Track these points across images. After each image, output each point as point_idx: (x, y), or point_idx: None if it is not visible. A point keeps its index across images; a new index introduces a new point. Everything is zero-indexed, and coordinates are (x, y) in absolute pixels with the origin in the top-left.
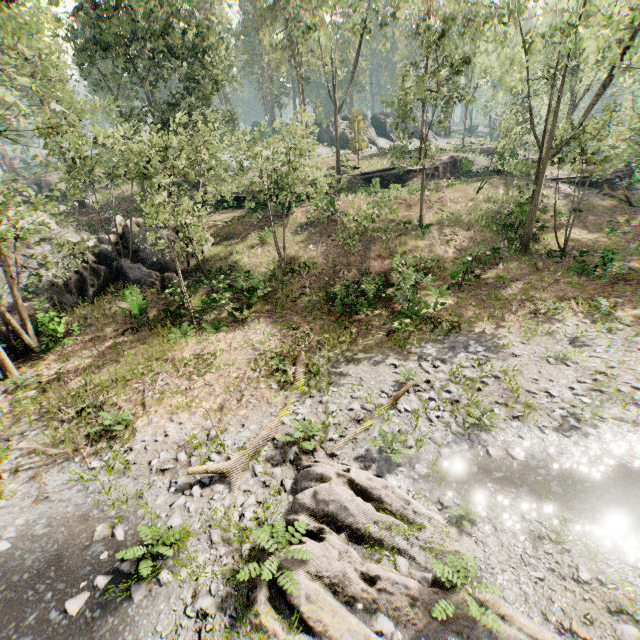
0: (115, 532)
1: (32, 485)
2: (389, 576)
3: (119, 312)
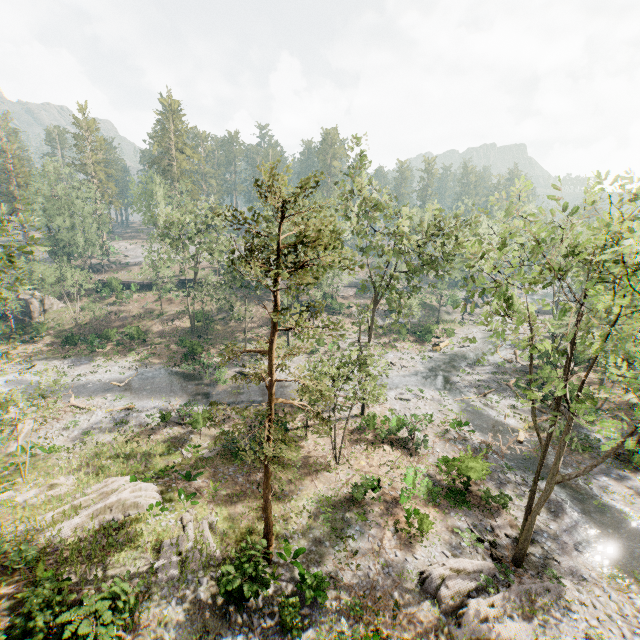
0: None
1: None
2: None
3: None
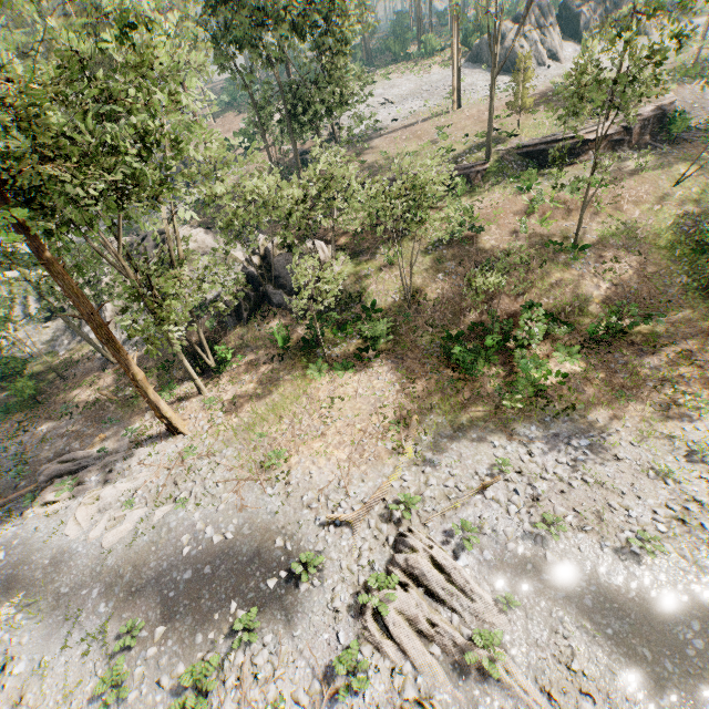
0: (287, 545)
1: (236, 498)
2: (443, 626)
3: (267, 335)
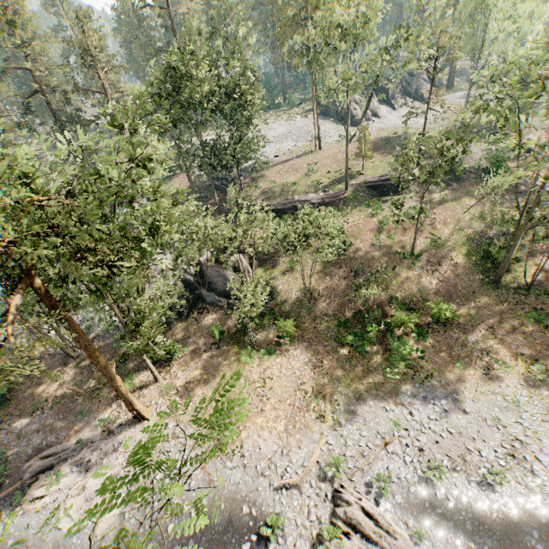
0: (252, 511)
1: (204, 474)
2: None
3: (204, 327)
